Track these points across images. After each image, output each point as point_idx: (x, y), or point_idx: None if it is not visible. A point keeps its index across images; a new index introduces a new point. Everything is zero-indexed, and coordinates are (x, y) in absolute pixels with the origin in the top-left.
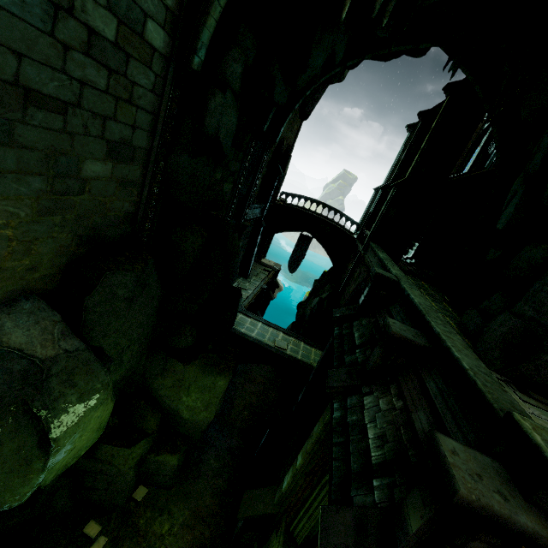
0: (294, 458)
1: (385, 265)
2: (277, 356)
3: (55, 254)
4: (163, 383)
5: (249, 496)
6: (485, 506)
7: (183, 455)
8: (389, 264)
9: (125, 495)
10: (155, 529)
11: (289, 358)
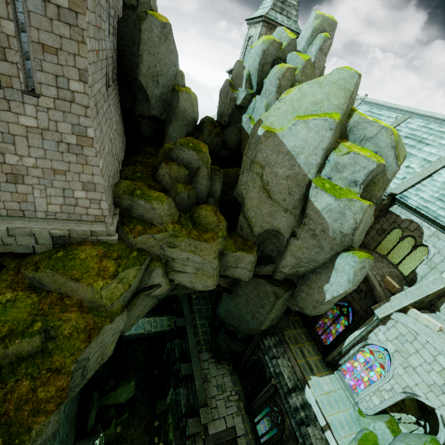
0: (169, 385)
1: (182, 301)
2: (149, 337)
3: (74, 432)
4: (110, 400)
5: (158, 405)
6: (193, 433)
7: (129, 410)
8: (183, 300)
9: (115, 436)
10: (130, 433)
11: (154, 334)
